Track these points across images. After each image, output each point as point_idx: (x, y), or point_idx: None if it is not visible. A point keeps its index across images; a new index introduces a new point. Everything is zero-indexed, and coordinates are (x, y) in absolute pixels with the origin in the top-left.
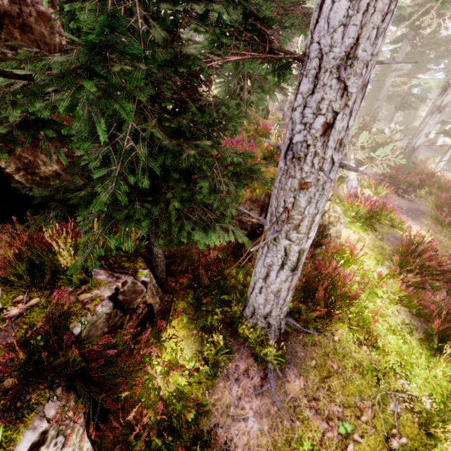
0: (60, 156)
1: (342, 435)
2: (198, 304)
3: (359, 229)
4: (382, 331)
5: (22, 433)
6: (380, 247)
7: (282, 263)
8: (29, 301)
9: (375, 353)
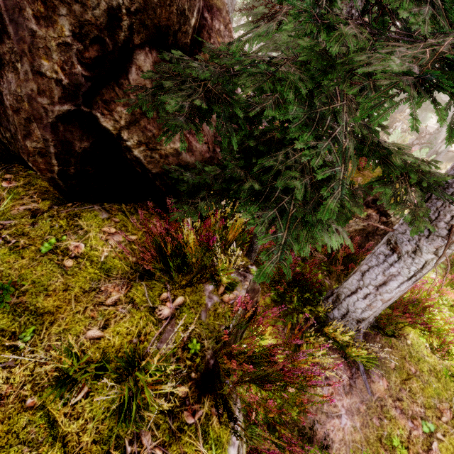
0: (233, 140)
1: (426, 433)
2: (282, 301)
3: None
4: (450, 338)
5: (227, 449)
6: None
7: (412, 274)
8: (174, 299)
9: (445, 358)
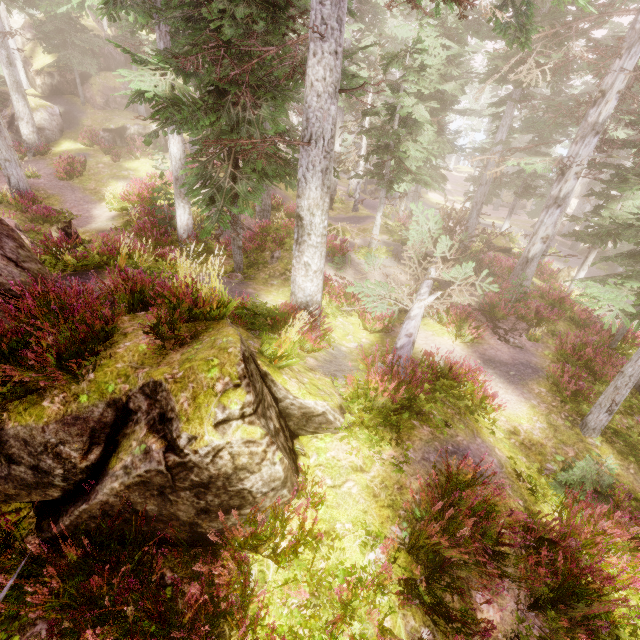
0: None
1: None
2: None
3: (364, 442)
4: None
5: None
6: (397, 486)
7: None
8: None
9: None
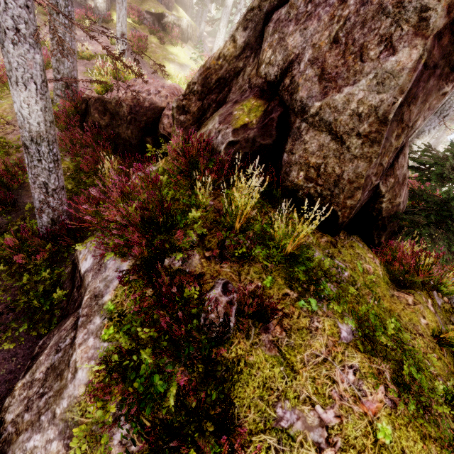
0: None
1: None
2: None
3: None
4: None
5: None
6: None
7: None
8: (428, 301)
9: None
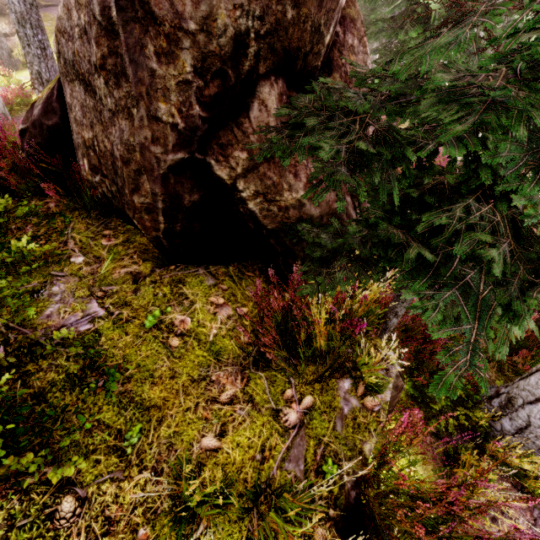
0: (394, 192)
1: None
2: (421, 397)
3: None
4: None
5: None
6: None
7: None
8: (301, 399)
9: None
